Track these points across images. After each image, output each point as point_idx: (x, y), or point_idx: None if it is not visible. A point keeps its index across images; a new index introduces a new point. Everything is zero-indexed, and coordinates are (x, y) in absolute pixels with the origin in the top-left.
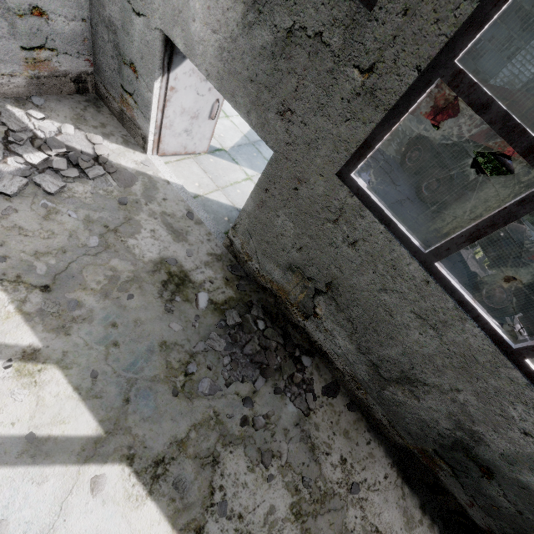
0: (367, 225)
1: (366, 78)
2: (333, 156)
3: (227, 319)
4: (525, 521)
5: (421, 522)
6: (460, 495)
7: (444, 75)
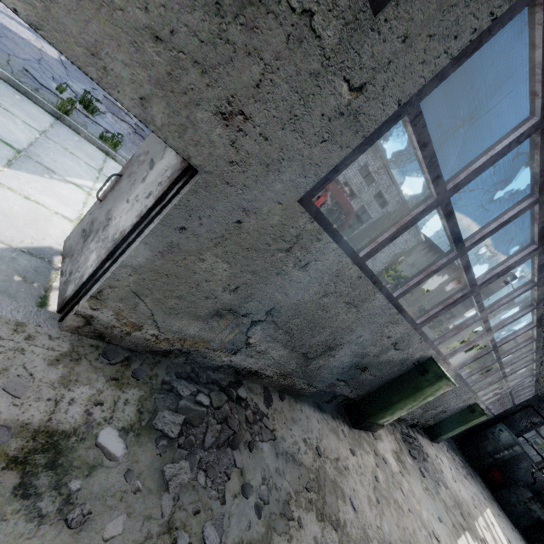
0: (322, 246)
1: (354, 98)
2: (299, 181)
3: (168, 433)
4: (376, 378)
5: (338, 426)
6: (347, 391)
7: (410, 113)
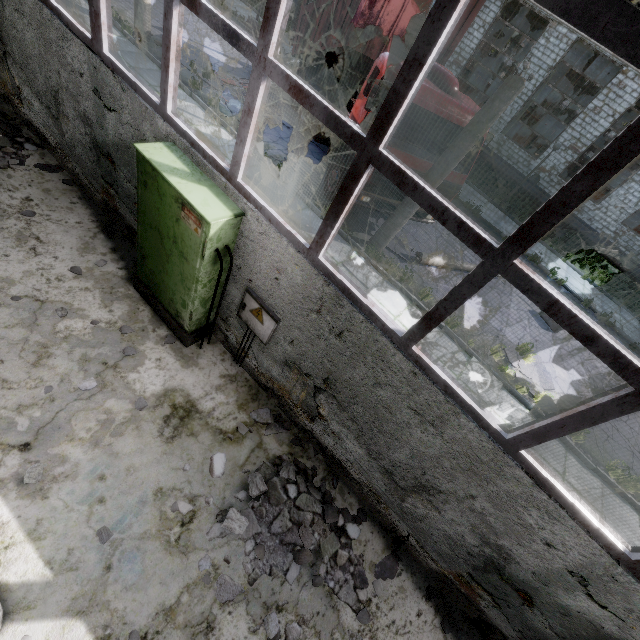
0: None
1: None
2: None
3: None
4: None
5: (104, 255)
6: (132, 220)
7: None
